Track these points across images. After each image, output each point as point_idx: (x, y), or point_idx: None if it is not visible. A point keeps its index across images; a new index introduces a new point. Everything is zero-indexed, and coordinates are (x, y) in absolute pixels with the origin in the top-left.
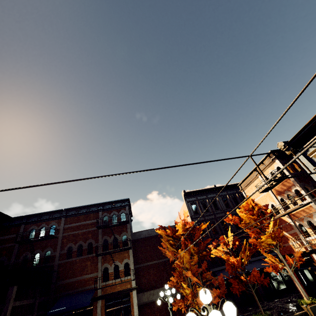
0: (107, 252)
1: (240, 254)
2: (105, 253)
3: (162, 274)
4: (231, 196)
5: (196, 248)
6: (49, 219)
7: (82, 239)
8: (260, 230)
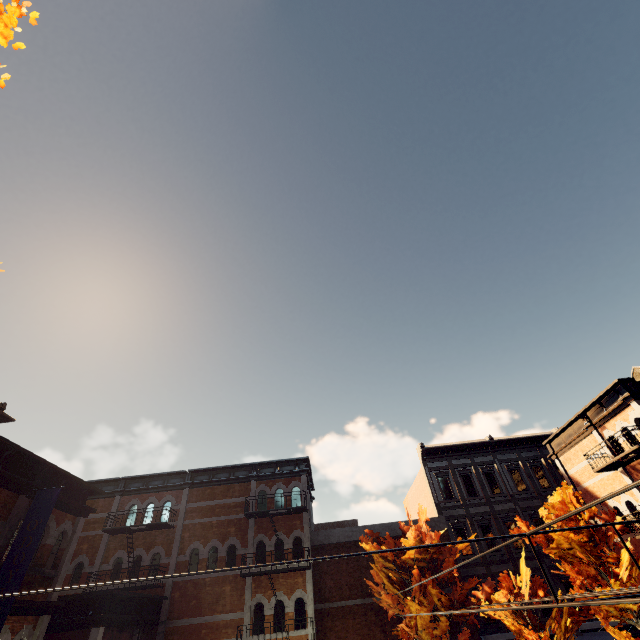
0: (263, 571)
1: (548, 625)
2: (259, 573)
3: (372, 631)
4: (529, 464)
5: (444, 597)
6: (161, 488)
7: (217, 535)
8: (597, 569)
